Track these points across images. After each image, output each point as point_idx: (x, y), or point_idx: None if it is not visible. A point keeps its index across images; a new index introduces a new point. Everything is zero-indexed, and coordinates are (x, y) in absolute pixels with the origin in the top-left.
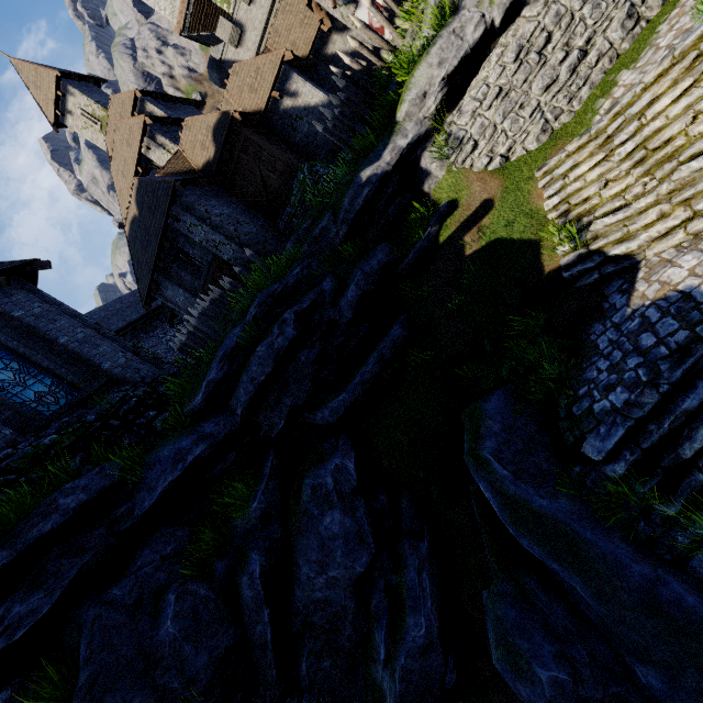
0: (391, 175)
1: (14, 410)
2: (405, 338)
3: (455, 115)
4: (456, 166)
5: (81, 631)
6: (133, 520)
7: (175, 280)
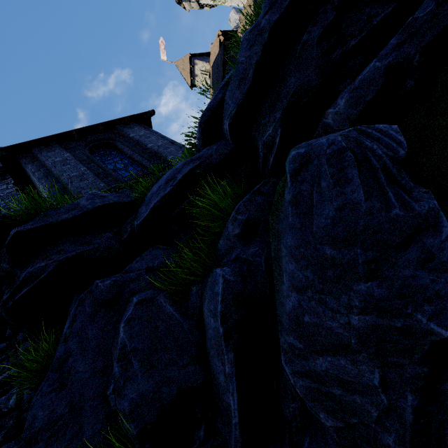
0: None
1: (112, 177)
2: None
3: None
4: None
5: (71, 309)
6: (133, 230)
7: None
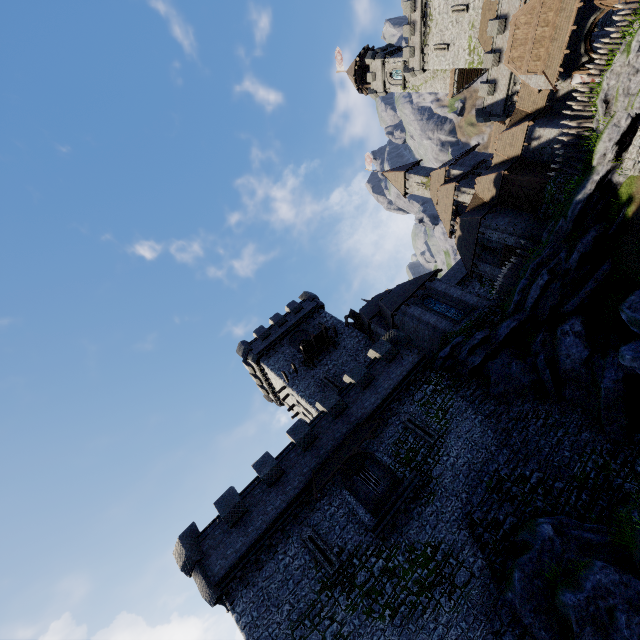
0: (593, 193)
1: (450, 318)
2: (611, 269)
3: (628, 153)
4: (635, 175)
5: (489, 369)
6: (496, 344)
7: (483, 261)
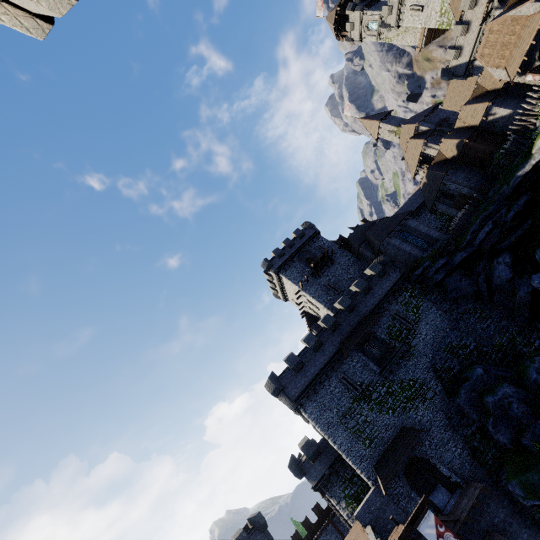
0: (529, 172)
1: (420, 248)
2: (533, 223)
3: None
4: None
5: (447, 283)
6: (452, 267)
7: (441, 202)
